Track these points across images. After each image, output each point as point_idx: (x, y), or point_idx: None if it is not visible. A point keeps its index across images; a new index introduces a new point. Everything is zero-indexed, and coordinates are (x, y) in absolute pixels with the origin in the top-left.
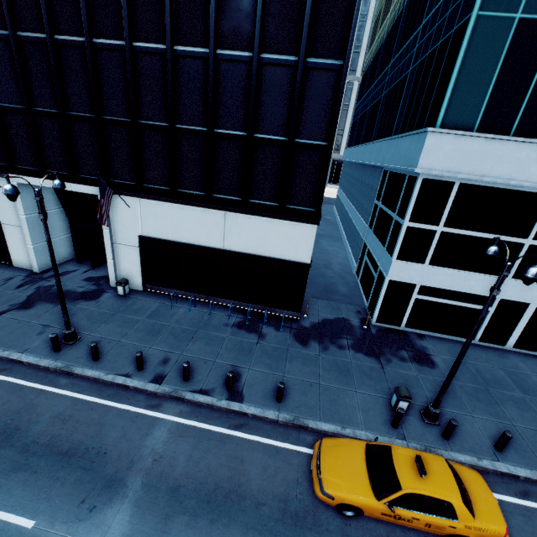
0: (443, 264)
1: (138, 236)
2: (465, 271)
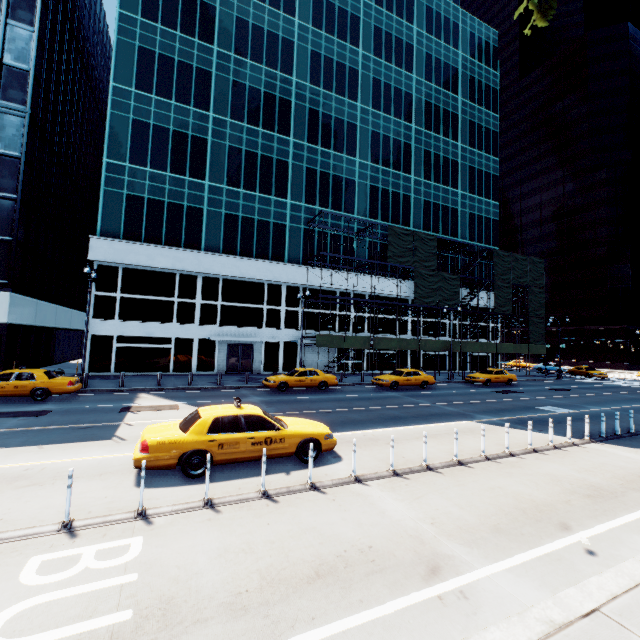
0: (129, 319)
1: None
2: (145, 322)
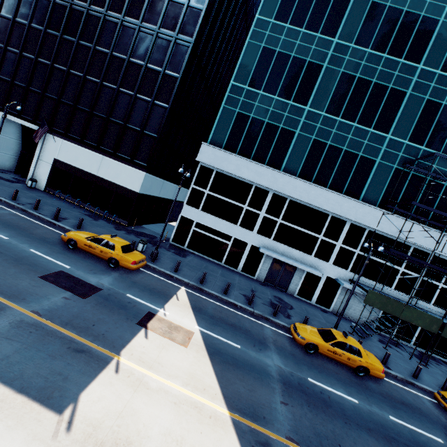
0: (208, 212)
1: (54, 158)
2: (218, 217)
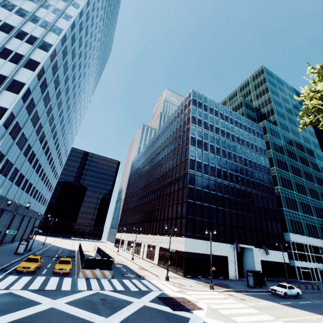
0: (300, 260)
1: (260, 259)
2: (303, 261)
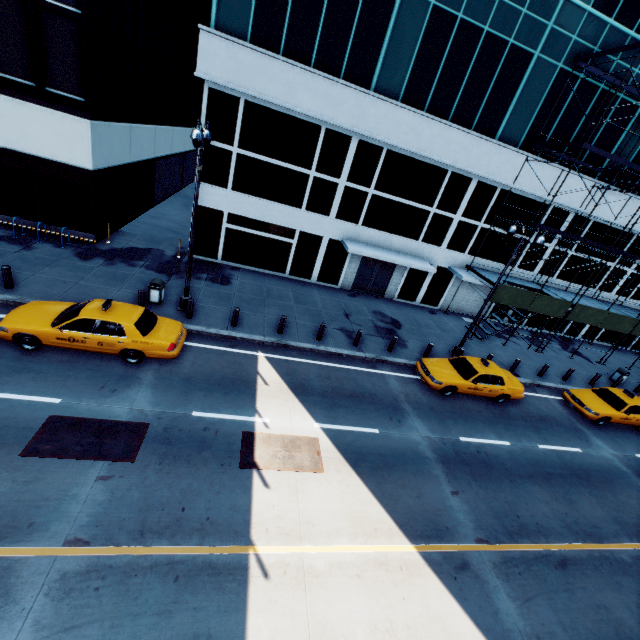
0: (245, 191)
1: None
2: (266, 200)
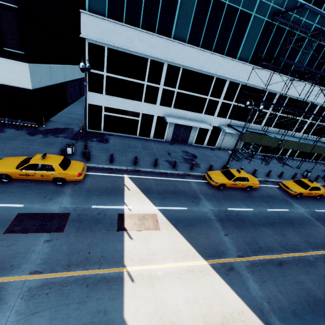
0: (112, 94)
1: None
2: (123, 98)
